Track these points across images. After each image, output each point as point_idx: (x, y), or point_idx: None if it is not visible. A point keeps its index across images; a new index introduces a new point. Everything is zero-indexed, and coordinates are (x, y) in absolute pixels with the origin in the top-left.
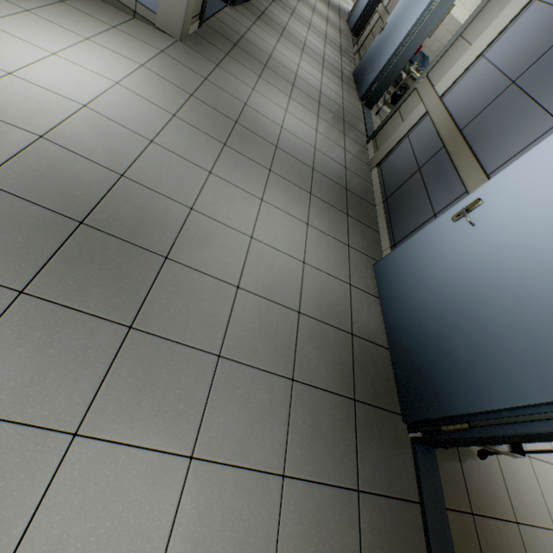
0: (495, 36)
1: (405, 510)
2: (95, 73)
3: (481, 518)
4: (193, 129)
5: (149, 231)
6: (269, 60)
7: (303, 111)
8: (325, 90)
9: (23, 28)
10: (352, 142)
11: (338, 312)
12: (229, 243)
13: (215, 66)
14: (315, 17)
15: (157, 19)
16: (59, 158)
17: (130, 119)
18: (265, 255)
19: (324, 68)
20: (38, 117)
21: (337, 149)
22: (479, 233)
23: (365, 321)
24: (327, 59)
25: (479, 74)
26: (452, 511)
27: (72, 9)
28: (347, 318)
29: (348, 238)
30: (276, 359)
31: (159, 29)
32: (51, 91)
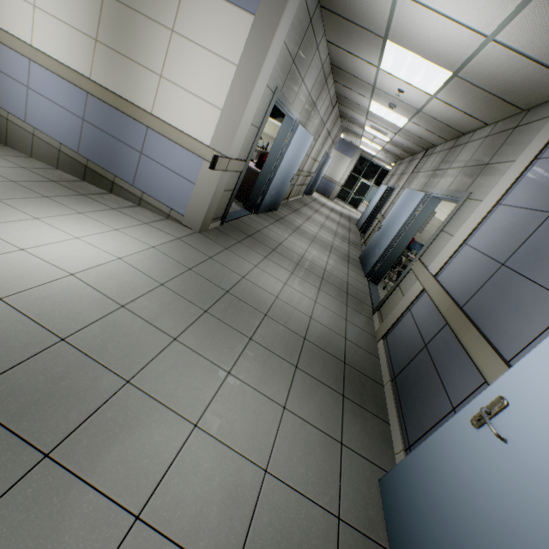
0: (472, 229)
1: None
2: (104, 251)
3: None
4: (177, 296)
5: (48, 410)
6: (278, 246)
7: (304, 284)
8: (330, 268)
9: (66, 222)
10: (355, 312)
11: None
12: (158, 432)
13: (224, 249)
14: (328, 221)
15: (184, 219)
16: (1, 319)
17: (113, 286)
18: (207, 455)
19: (331, 253)
20: (15, 281)
21: (337, 319)
22: (518, 456)
23: None
24: (335, 246)
25: (466, 257)
26: None
27: (119, 212)
28: None
29: (342, 429)
30: None
31: (184, 225)
32: (49, 262)
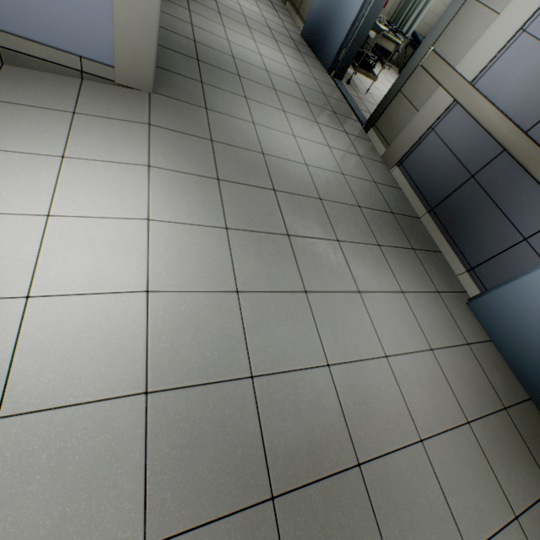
0: (539, 5)
1: None
2: (115, 219)
3: None
4: (253, 234)
5: (323, 440)
6: (236, 64)
7: (303, 123)
8: (297, 77)
9: None
10: (356, 139)
11: (483, 390)
12: (379, 384)
13: (205, 112)
14: None
15: (116, 73)
16: (185, 412)
17: (198, 273)
18: (407, 370)
19: (278, 42)
20: (116, 357)
21: (355, 161)
22: None
23: (501, 381)
24: (271, 25)
25: (527, 57)
26: None
27: (4, 106)
28: (491, 391)
29: (431, 281)
30: (495, 505)
31: (121, 85)
32: (95, 293)
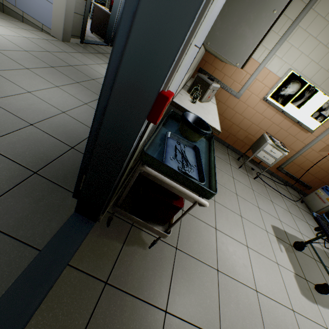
0: None
1: (16, 249)
2: None
3: (116, 290)
4: (35, 57)
5: None
6: None
7: None
8: None
9: None
10: None
11: (70, 136)
12: (6, 87)
13: (78, 52)
14: None
15: (52, 31)
16: None
17: None
18: (32, 100)
19: None
20: None
21: None
22: None
23: None
24: None
25: None
26: (79, 272)
27: (6, 21)
28: (77, 141)
29: None
30: None
31: (53, 36)
32: None
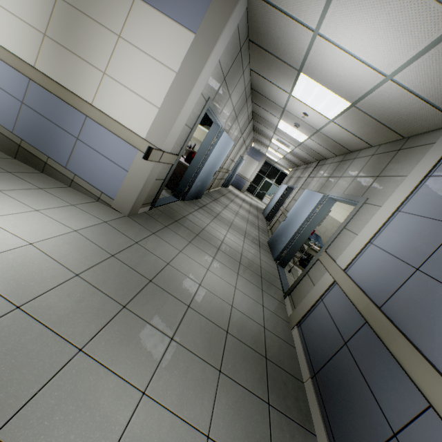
0: (376, 231)
1: None
2: (13, 234)
3: None
4: (93, 289)
5: None
6: (201, 231)
7: (224, 268)
8: (245, 252)
9: None
10: (269, 297)
11: None
12: None
13: (151, 234)
14: (241, 210)
15: (114, 202)
16: None
17: (11, 279)
18: None
19: (245, 238)
20: None
21: (255, 306)
22: None
23: None
24: (248, 232)
25: (374, 256)
26: None
27: (45, 192)
28: None
29: None
30: None
31: (114, 208)
32: None
